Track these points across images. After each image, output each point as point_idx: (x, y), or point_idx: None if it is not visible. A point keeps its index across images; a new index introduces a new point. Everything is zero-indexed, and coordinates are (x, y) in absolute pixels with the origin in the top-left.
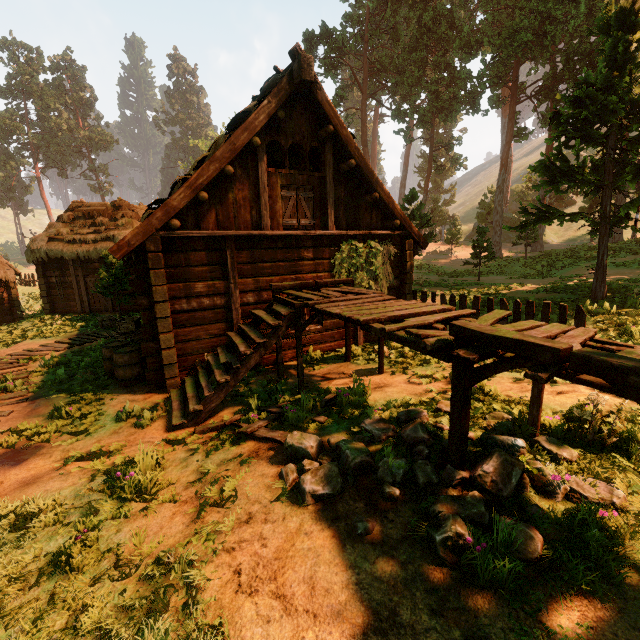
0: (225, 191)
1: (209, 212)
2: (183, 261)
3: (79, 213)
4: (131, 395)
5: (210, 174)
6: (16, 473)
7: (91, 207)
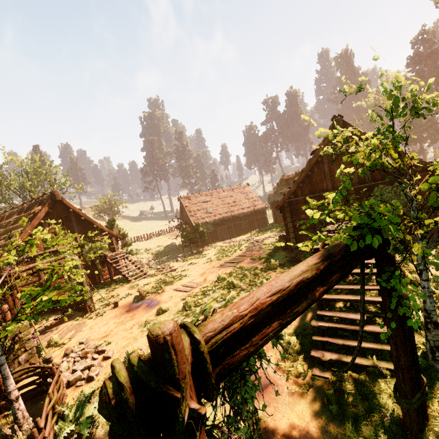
0: (311, 179)
1: (306, 188)
2: (296, 208)
3: (283, 180)
4: (283, 252)
5: (302, 177)
6: (254, 264)
7: (287, 177)
